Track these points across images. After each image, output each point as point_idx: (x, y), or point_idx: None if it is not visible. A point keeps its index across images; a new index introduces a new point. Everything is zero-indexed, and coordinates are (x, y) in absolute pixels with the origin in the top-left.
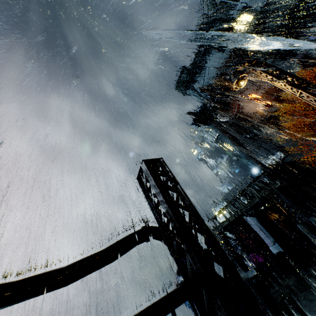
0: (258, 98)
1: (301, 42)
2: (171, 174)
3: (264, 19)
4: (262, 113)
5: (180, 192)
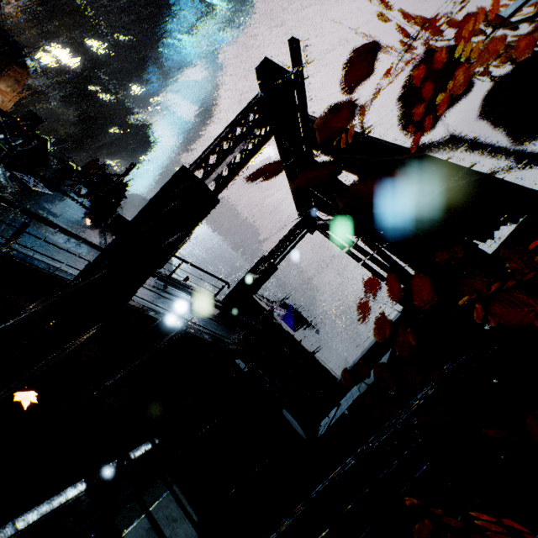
0: None
1: None
2: None
3: None
4: None
5: None
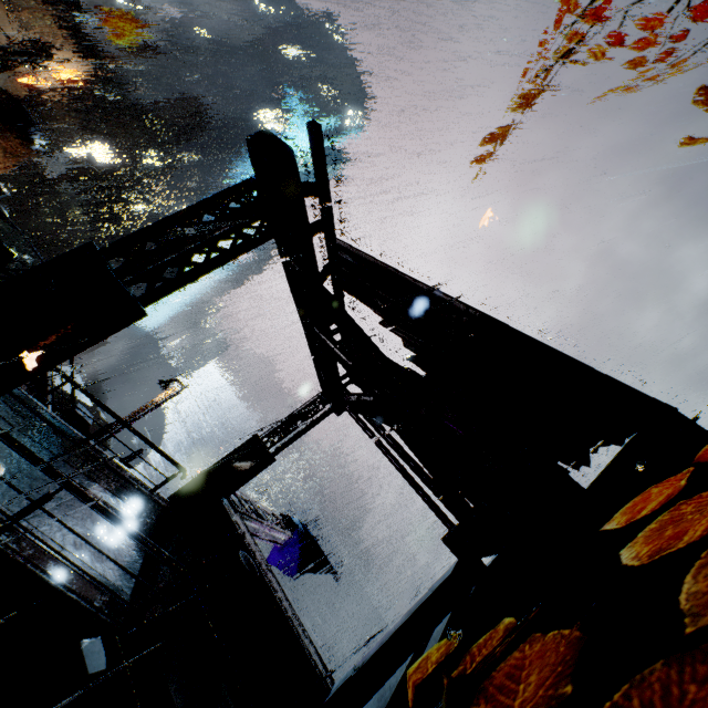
0: None
1: None
2: None
3: None
4: None
5: None
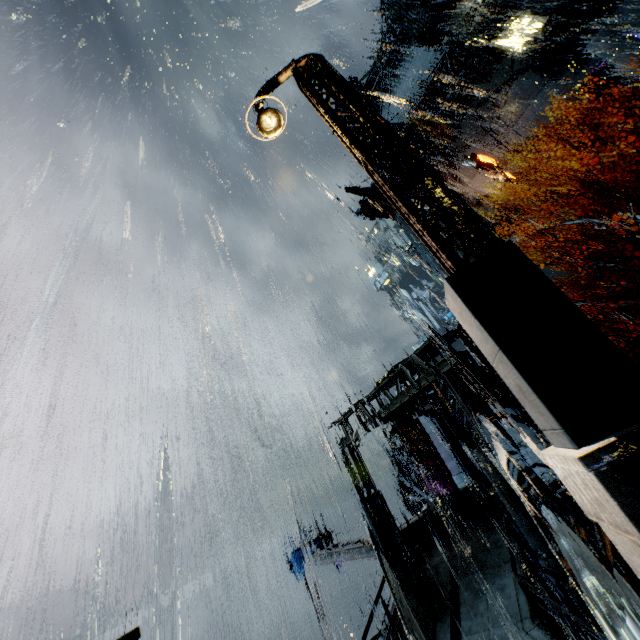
0: (492, 165)
1: (596, 38)
2: None
3: None
4: (498, 199)
5: None
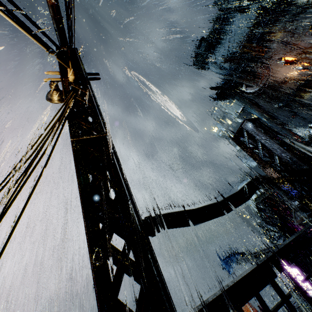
0: (294, 60)
1: None
2: (274, 129)
3: None
4: (298, 77)
5: (289, 144)
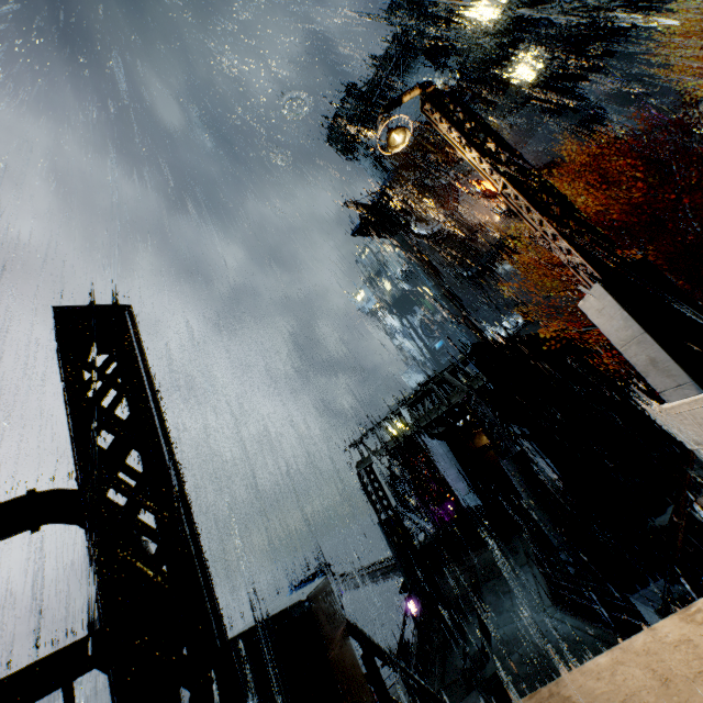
0: (495, 193)
1: (593, 82)
2: (138, 352)
3: (533, 7)
4: (499, 227)
5: (150, 403)
